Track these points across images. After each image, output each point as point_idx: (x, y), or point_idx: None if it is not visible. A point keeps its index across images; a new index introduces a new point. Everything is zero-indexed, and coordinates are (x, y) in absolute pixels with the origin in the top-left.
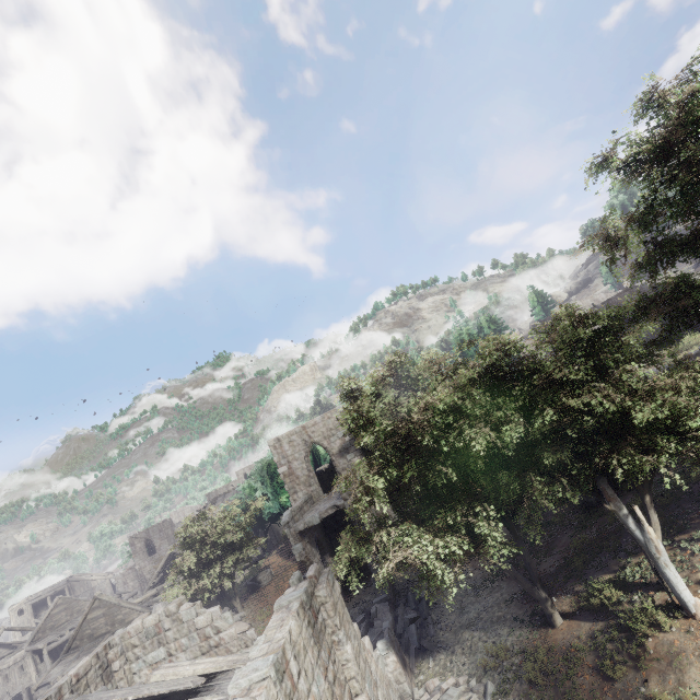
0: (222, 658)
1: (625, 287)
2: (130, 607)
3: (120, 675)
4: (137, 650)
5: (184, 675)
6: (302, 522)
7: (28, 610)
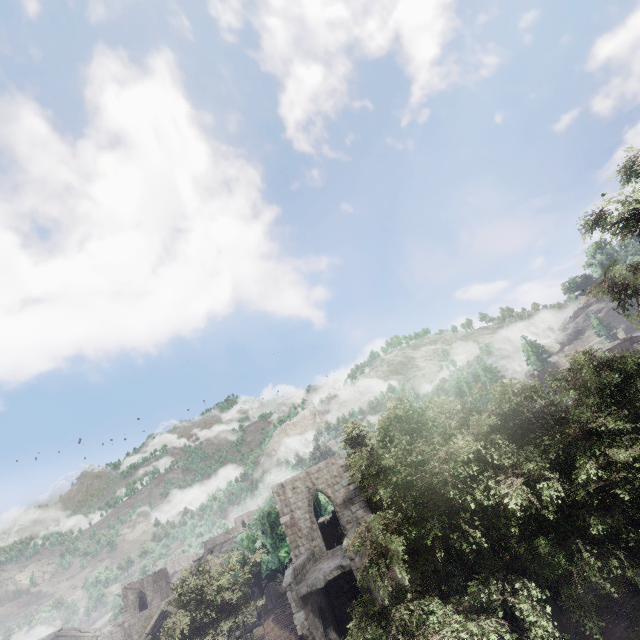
0: None
1: (620, 338)
2: None
3: None
4: None
5: None
6: (305, 584)
7: None
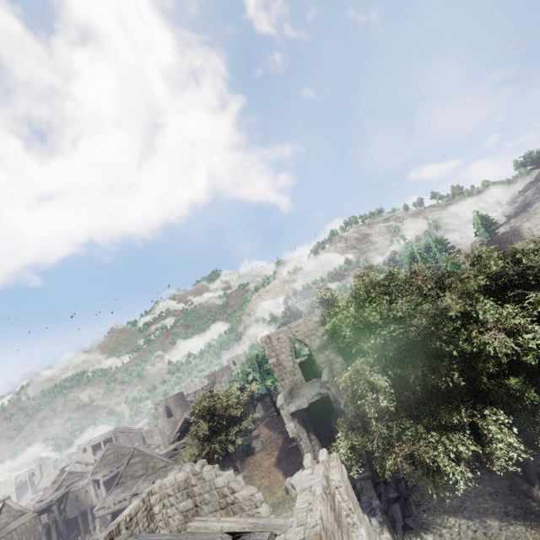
0: (243, 520)
1: None
2: (159, 458)
3: (160, 517)
4: (171, 498)
5: (213, 530)
6: (293, 405)
7: (89, 450)
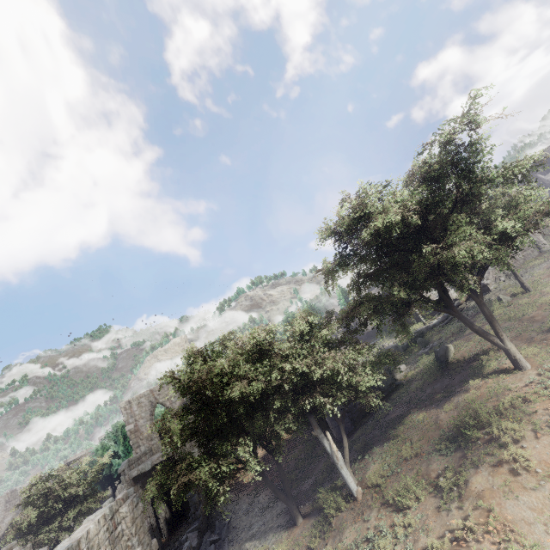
0: None
1: None
2: None
3: None
4: None
5: None
6: (136, 469)
7: None
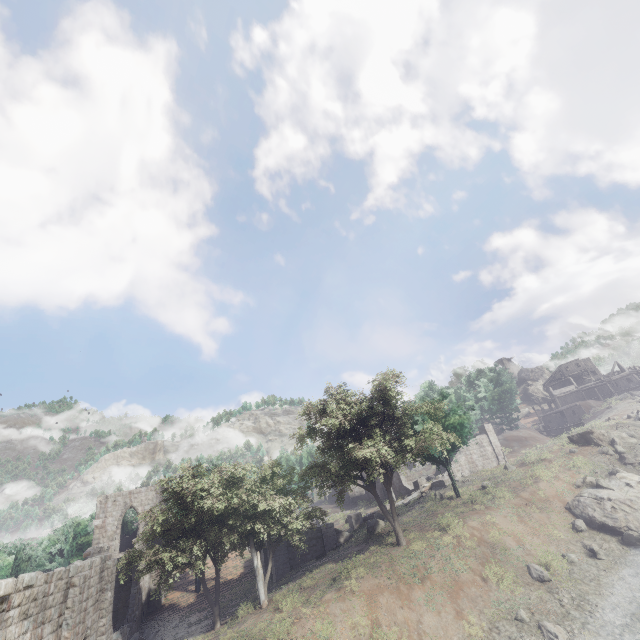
0: None
1: None
2: None
3: None
4: None
5: None
6: None
7: None
